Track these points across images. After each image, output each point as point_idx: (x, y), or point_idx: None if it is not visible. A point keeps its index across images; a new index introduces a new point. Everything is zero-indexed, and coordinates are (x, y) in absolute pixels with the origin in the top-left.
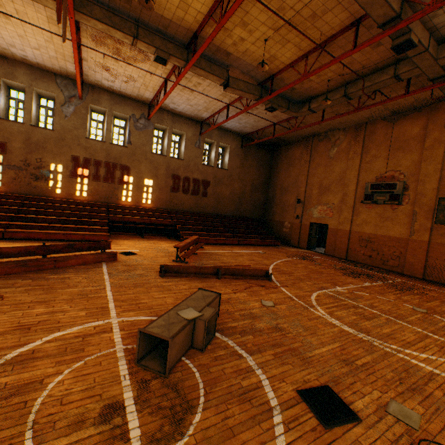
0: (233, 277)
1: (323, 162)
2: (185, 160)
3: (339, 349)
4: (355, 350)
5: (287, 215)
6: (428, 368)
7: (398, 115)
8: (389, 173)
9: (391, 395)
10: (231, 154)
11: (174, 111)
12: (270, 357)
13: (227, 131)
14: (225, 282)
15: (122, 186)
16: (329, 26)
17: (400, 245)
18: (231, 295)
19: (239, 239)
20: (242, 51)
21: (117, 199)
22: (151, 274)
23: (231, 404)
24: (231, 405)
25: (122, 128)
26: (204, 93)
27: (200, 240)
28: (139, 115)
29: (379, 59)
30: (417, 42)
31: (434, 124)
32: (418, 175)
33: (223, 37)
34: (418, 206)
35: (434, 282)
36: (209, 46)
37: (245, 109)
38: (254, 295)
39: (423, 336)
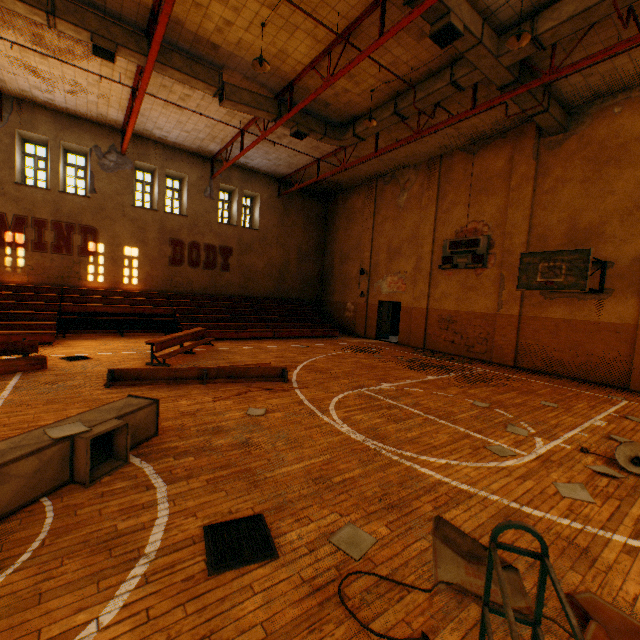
0: (229, 380)
1: (391, 214)
2: (191, 217)
3: (322, 464)
4: (346, 462)
5: (350, 293)
6: (438, 476)
7: (479, 144)
8: (470, 225)
9: (353, 517)
10: (264, 207)
11: (165, 142)
12: (199, 485)
13: (254, 173)
14: (211, 388)
15: (86, 259)
16: (347, 3)
17: (487, 323)
18: (205, 405)
19: (275, 330)
20: (234, 43)
21: (80, 280)
22: (92, 385)
23: (74, 558)
24: (72, 560)
25: (82, 169)
26: (200, 111)
27: (212, 334)
28: (106, 147)
29: (431, 58)
30: (464, 30)
31: (521, 155)
32: (505, 226)
33: (198, 19)
34: (506, 269)
35: (527, 370)
36: (182, 32)
37: (262, 135)
38: (243, 403)
39: (461, 436)
